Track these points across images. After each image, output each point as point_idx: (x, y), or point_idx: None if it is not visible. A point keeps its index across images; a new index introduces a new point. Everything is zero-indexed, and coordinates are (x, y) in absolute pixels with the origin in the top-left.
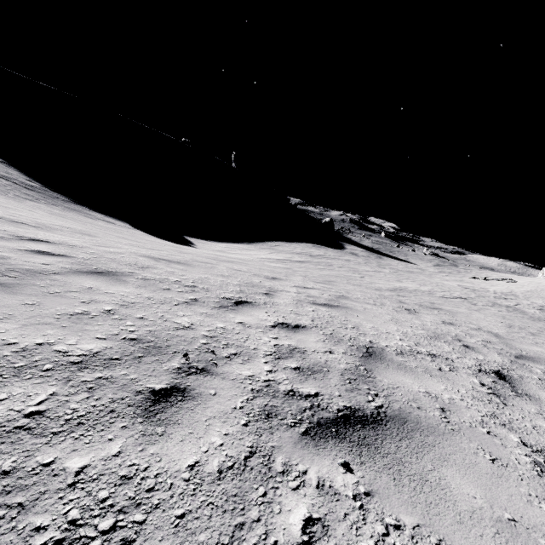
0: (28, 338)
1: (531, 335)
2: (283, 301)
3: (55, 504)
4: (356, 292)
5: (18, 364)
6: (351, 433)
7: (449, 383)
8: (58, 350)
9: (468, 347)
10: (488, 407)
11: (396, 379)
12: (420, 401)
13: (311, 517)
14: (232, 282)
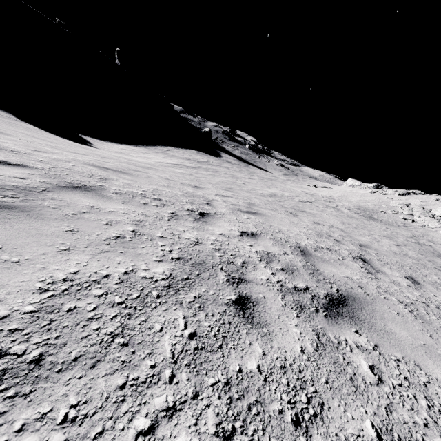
0: (111, 268)
1: (355, 229)
2: (224, 211)
3: (271, 395)
4: (254, 199)
5: (134, 295)
6: (341, 310)
7: (349, 268)
8: (144, 277)
9: (337, 240)
10: (373, 282)
11: (328, 269)
12: (349, 283)
13: (369, 365)
14: (177, 193)
